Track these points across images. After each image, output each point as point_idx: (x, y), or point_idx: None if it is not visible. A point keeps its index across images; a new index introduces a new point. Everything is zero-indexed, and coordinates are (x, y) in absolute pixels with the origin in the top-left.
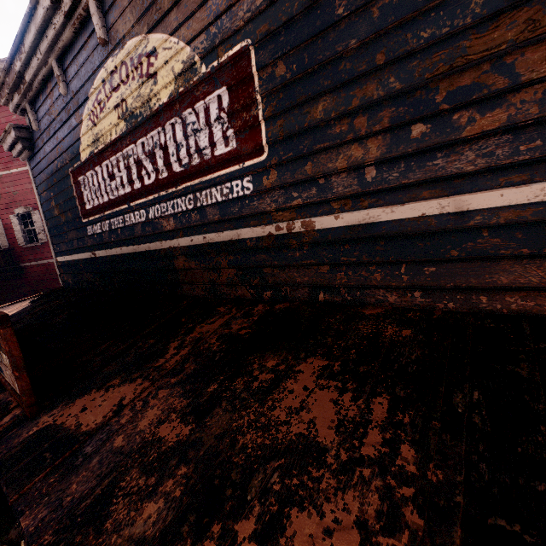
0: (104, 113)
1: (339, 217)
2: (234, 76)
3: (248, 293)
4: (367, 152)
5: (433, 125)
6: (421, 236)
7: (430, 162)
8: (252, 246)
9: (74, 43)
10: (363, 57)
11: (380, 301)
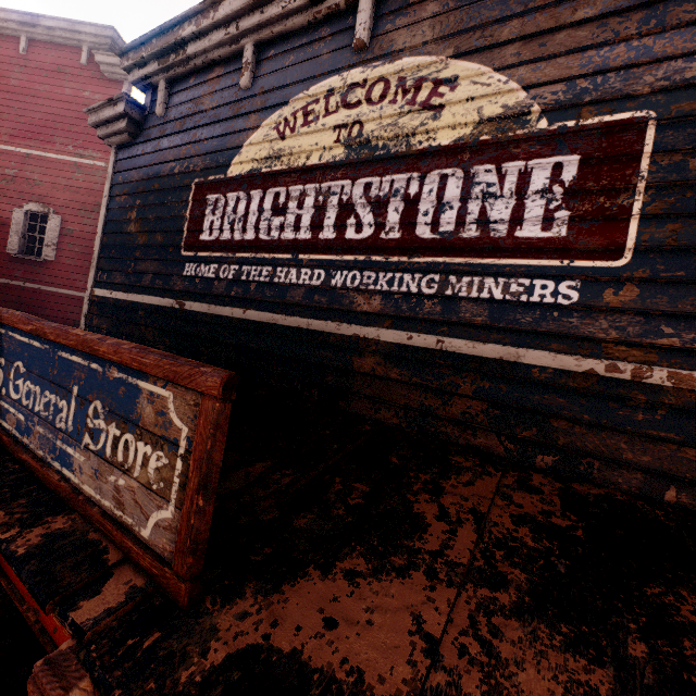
0: (311, 128)
1: None
2: (601, 147)
3: (501, 447)
4: None
5: None
6: None
7: None
8: (541, 379)
9: (297, 35)
10: None
11: None
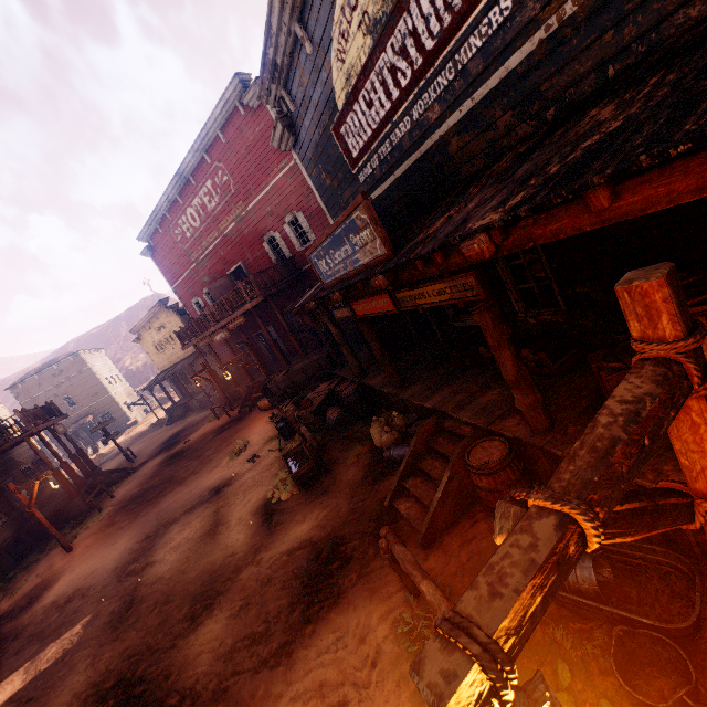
0: (349, 42)
1: None
2: None
3: (529, 128)
4: None
5: None
6: None
7: None
8: (523, 71)
9: None
10: None
11: (681, 26)
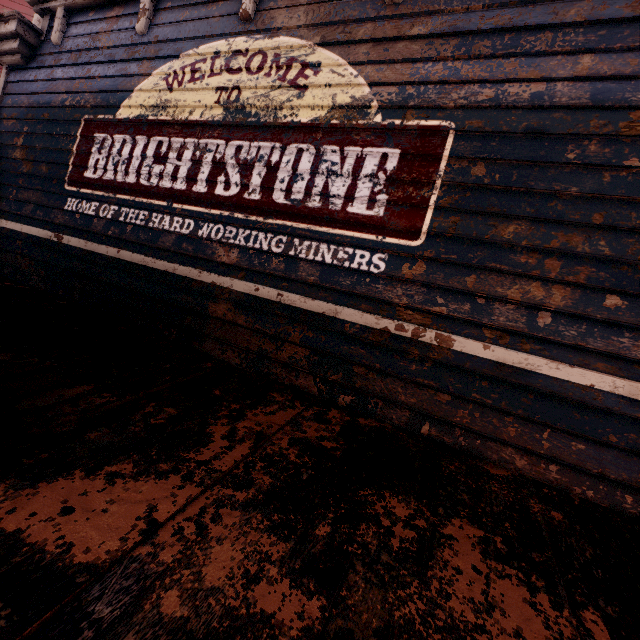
0: (196, 85)
1: (490, 349)
2: (416, 146)
3: (315, 388)
4: (549, 296)
5: (630, 304)
6: (580, 407)
7: (615, 337)
8: (351, 332)
9: None
10: (578, 207)
11: (505, 461)
